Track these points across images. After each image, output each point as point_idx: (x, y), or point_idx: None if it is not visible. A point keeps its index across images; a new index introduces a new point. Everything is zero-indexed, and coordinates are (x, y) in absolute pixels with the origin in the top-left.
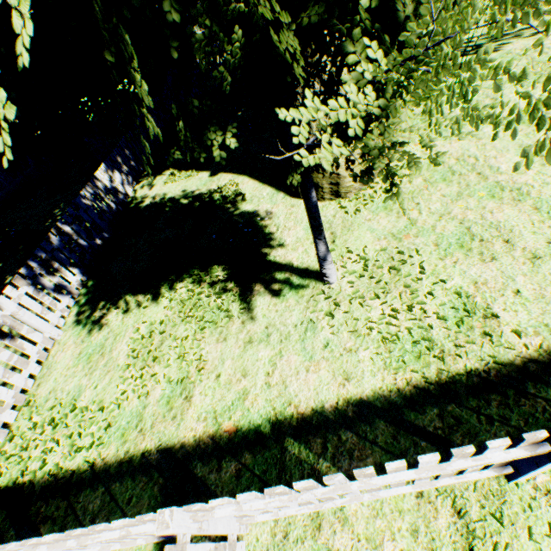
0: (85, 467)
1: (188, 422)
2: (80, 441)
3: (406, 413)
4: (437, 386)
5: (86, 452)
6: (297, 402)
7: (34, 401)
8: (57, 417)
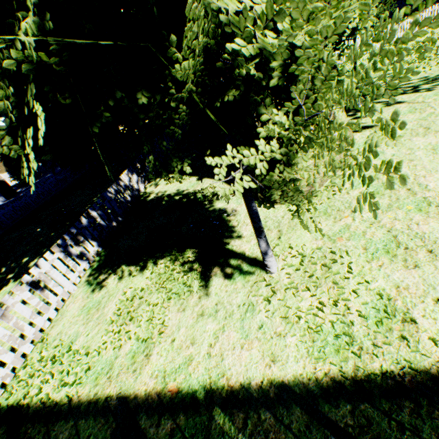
0: (65, 401)
1: (144, 376)
2: (67, 377)
3: (321, 404)
4: (353, 382)
5: (69, 388)
6: (229, 375)
7: (46, 339)
8: (57, 354)
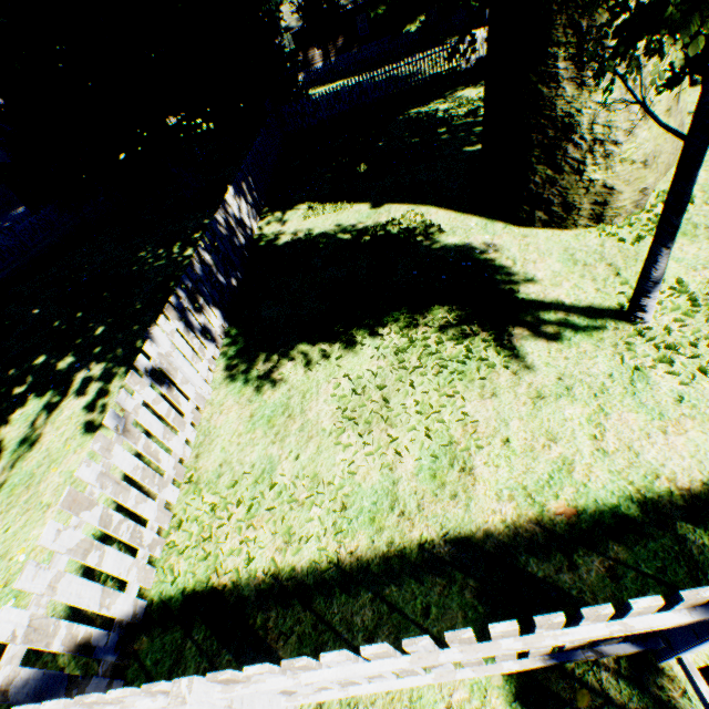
0: (323, 565)
1: (483, 502)
2: (299, 528)
3: None
4: None
5: (316, 543)
6: (668, 474)
7: (196, 477)
8: (245, 497)
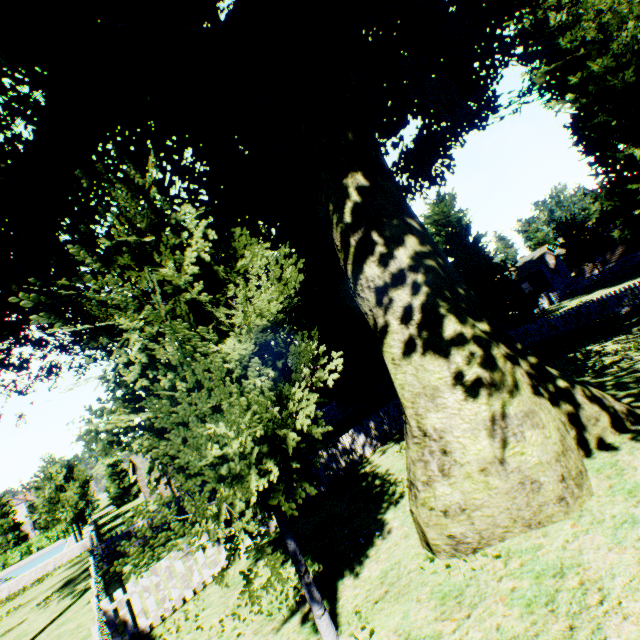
0: None
1: None
2: (180, 638)
3: None
4: None
5: None
6: None
7: (202, 593)
8: (193, 613)
